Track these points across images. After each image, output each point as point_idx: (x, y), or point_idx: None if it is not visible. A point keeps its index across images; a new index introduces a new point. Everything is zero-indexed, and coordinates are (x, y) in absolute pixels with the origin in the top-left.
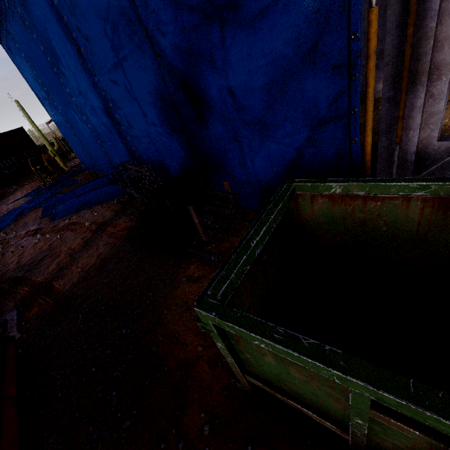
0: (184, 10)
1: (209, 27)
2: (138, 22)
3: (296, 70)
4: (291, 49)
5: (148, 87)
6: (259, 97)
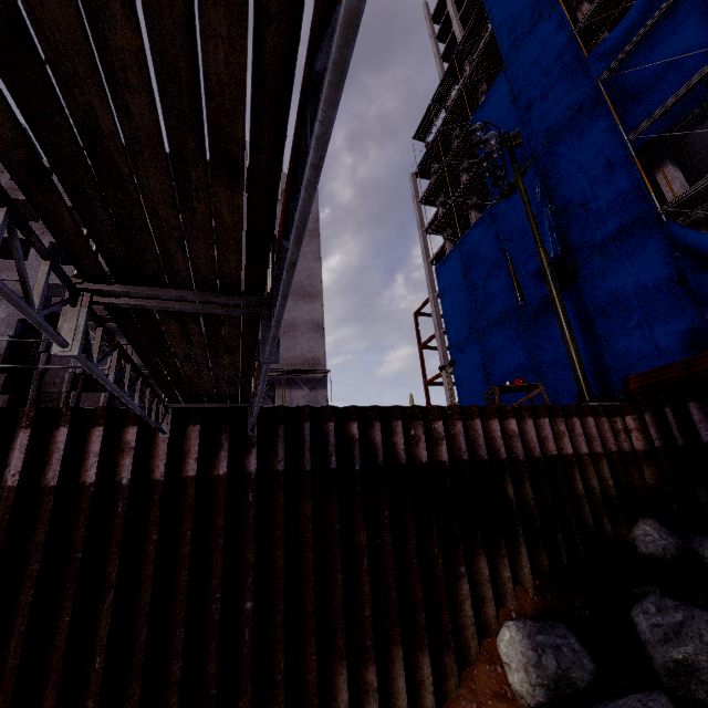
0: None
1: None
2: (687, 295)
3: None
4: None
5: (676, 328)
6: None
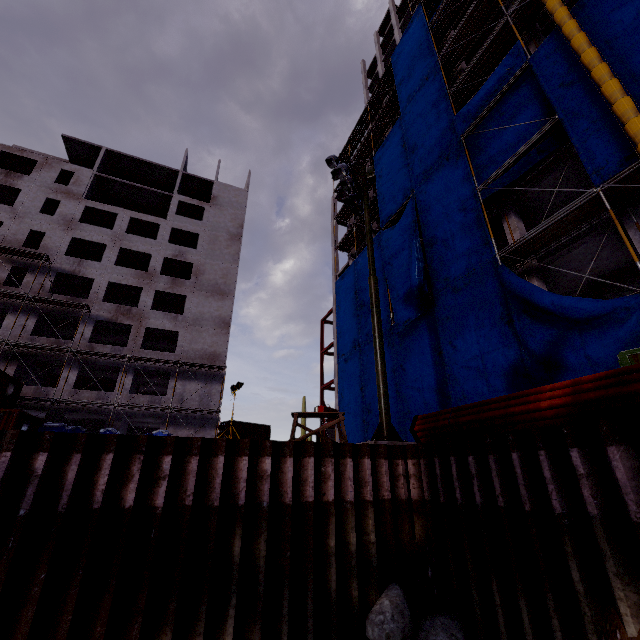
0: (552, 328)
1: (571, 332)
2: (512, 335)
3: (632, 343)
4: (627, 335)
5: (502, 366)
6: (609, 356)
